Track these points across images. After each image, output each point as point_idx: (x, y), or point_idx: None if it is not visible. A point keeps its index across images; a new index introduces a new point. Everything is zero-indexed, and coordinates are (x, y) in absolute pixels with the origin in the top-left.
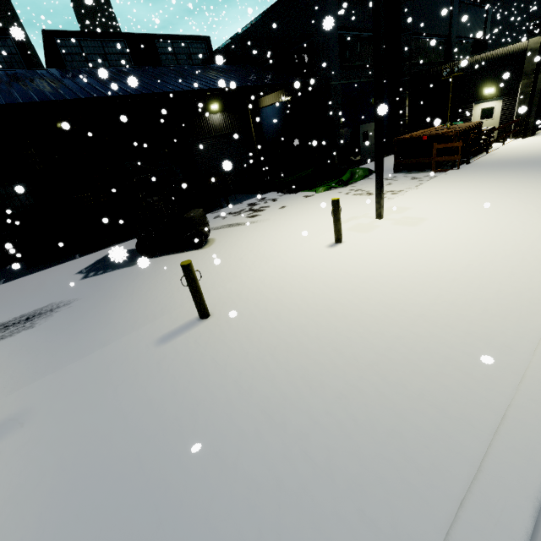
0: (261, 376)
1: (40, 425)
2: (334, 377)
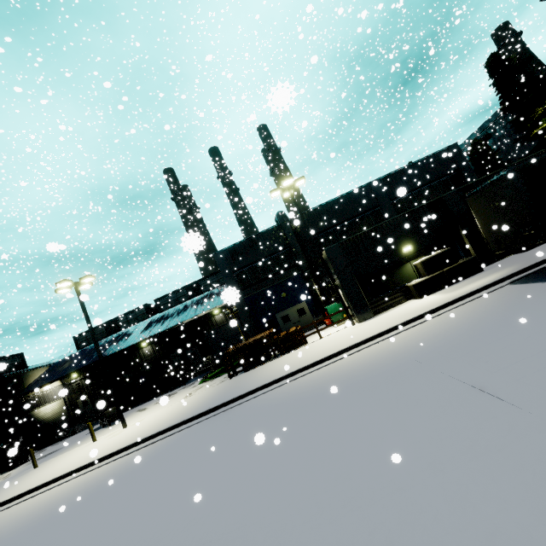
0: None
1: None
2: None
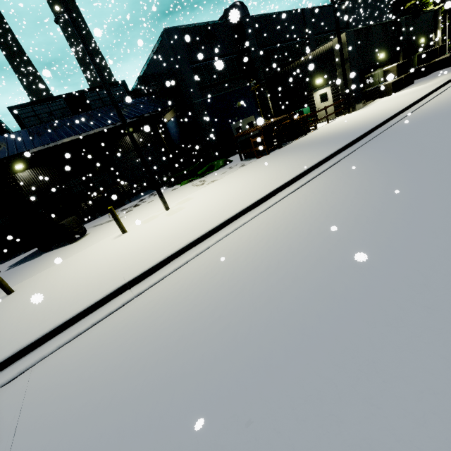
0: None
1: None
2: (5, 324)
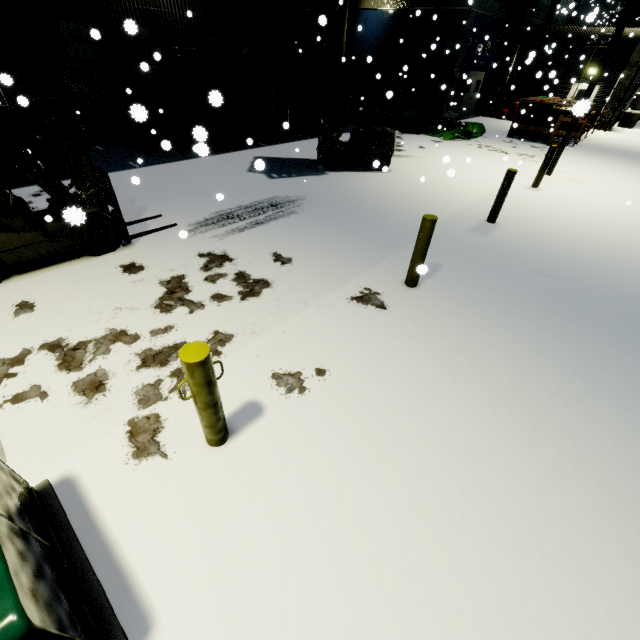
0: (586, 254)
1: (462, 266)
2: (631, 257)
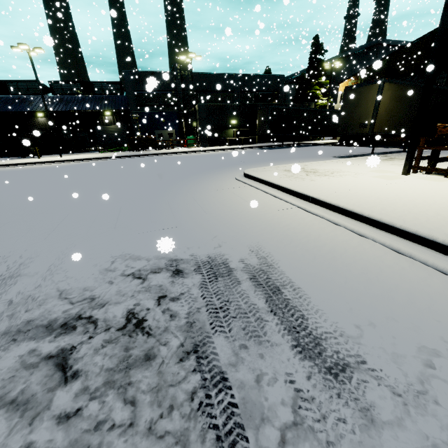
0: None
1: None
2: None
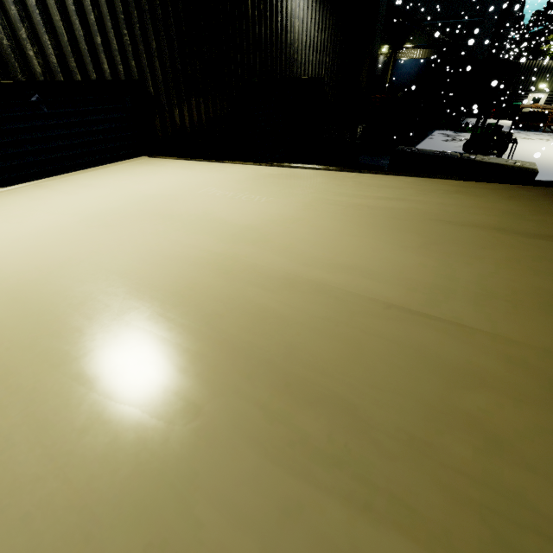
0: None
1: None
2: None
